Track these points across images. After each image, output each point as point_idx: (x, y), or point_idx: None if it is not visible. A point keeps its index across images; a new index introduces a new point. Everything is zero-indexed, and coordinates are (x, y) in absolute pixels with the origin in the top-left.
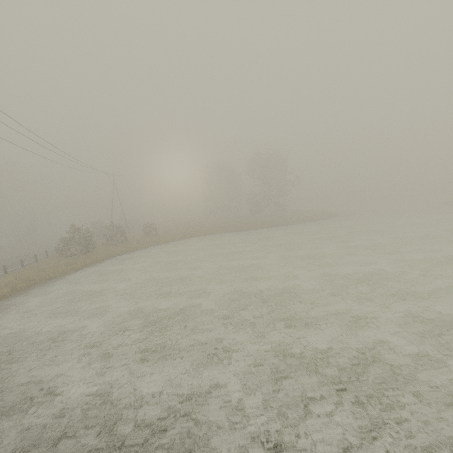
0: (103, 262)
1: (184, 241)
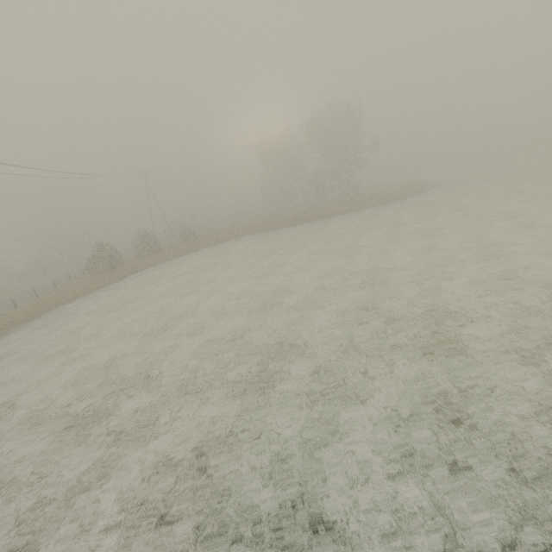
0: (122, 279)
1: (216, 247)
